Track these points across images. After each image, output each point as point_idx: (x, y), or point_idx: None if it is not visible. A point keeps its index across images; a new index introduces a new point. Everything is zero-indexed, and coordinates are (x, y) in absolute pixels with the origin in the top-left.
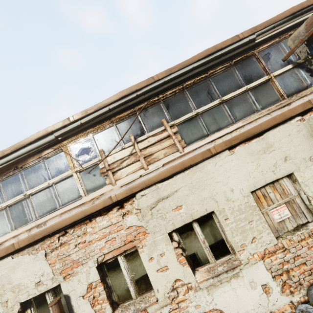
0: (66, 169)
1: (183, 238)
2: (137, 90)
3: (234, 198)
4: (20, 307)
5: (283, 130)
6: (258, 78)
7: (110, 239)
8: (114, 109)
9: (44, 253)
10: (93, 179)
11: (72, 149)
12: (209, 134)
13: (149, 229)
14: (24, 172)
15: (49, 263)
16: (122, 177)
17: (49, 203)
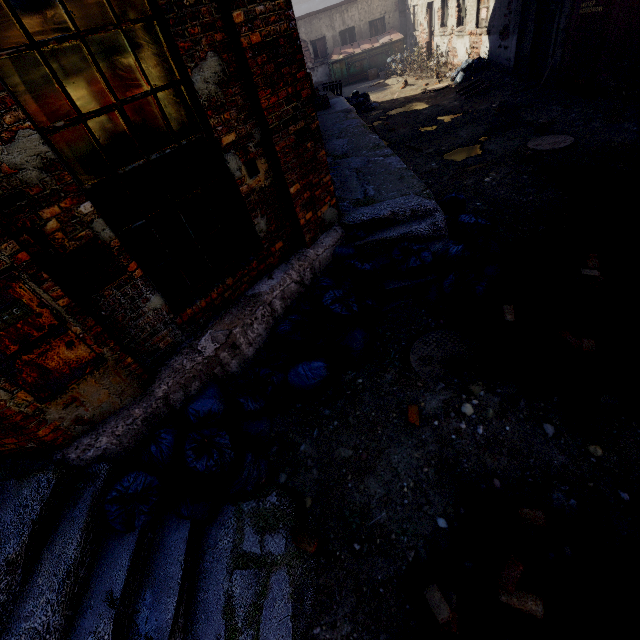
0: None
1: (462, 4)
2: None
3: None
4: (427, 5)
5: None
6: None
7: None
8: None
9: None
10: None
11: None
12: None
13: None
14: None
15: None
16: None
17: None
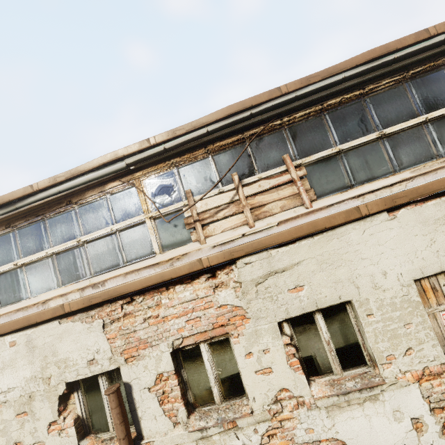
0: (137, 212)
1: (297, 333)
2: (253, 106)
3: (386, 286)
4: (66, 388)
5: None
6: None
7: (193, 318)
8: (215, 132)
9: (102, 323)
10: (173, 231)
11: (147, 185)
12: (354, 185)
13: (251, 312)
14: (79, 210)
15: (107, 338)
16: (215, 233)
17: (110, 256)
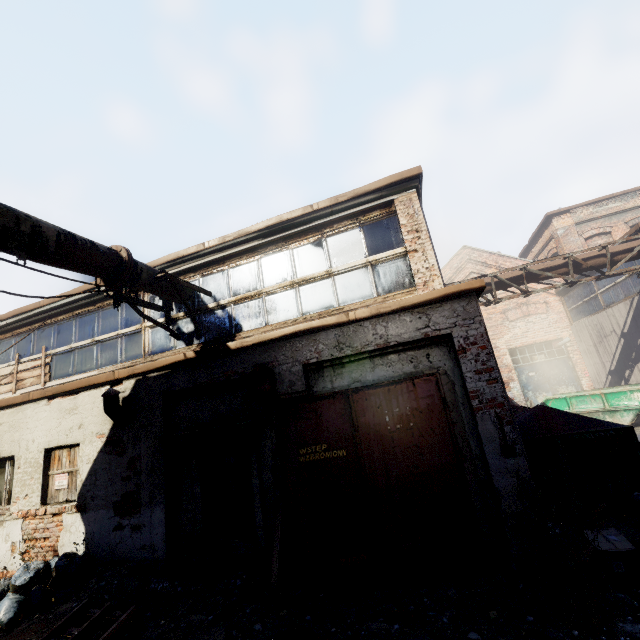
0: None
1: None
2: (27, 311)
3: (32, 449)
4: None
5: (92, 396)
6: (133, 325)
7: None
8: (13, 324)
9: None
10: None
11: None
12: (71, 375)
13: None
14: None
15: None
16: None
17: None
